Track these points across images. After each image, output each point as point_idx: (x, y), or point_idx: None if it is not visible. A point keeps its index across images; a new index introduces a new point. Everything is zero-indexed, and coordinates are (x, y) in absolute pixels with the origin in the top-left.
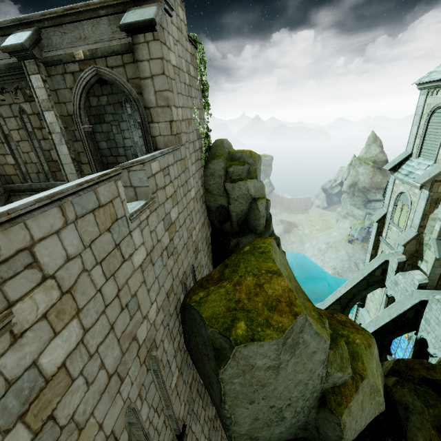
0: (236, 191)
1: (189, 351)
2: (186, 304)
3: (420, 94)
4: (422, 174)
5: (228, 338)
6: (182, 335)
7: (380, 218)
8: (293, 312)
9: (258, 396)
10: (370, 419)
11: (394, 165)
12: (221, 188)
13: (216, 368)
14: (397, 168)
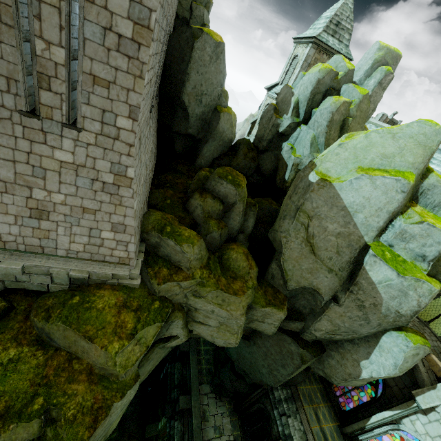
0: (197, 11)
1: (168, 59)
2: (176, 29)
3: (293, 46)
4: (279, 90)
5: (202, 29)
6: (165, 52)
7: (253, 121)
8: (222, 40)
9: (201, 70)
10: (228, 134)
11: (269, 87)
12: (188, 6)
13: (193, 42)
14: (271, 89)
